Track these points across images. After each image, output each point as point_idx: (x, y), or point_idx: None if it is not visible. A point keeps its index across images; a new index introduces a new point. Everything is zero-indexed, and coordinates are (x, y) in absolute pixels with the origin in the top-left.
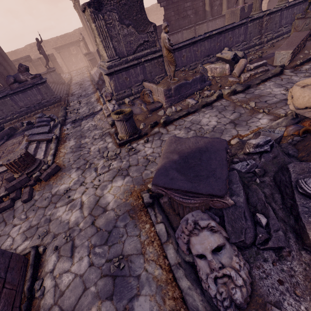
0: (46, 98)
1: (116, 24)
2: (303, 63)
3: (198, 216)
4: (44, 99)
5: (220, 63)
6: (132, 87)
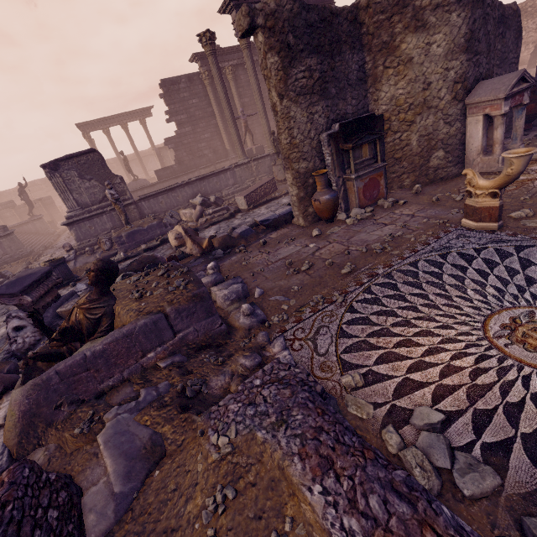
0: (10, 253)
1: (76, 179)
2: (257, 206)
3: (15, 311)
4: (7, 255)
5: (189, 208)
6: (100, 236)
